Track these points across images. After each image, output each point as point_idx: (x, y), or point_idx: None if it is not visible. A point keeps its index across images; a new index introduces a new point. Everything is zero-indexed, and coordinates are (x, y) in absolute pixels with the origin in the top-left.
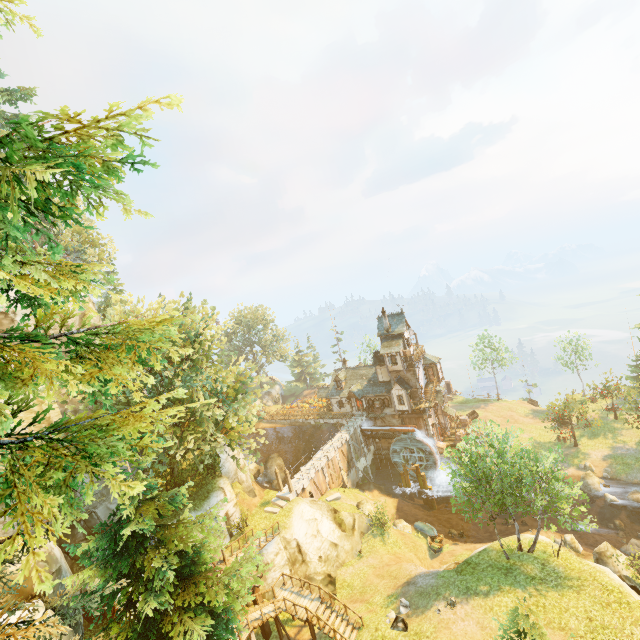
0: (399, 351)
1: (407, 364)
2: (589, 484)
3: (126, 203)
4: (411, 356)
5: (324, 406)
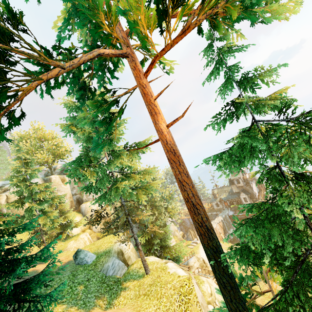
0: (240, 177)
1: (245, 182)
2: None
3: (149, 148)
4: (246, 178)
5: (210, 207)
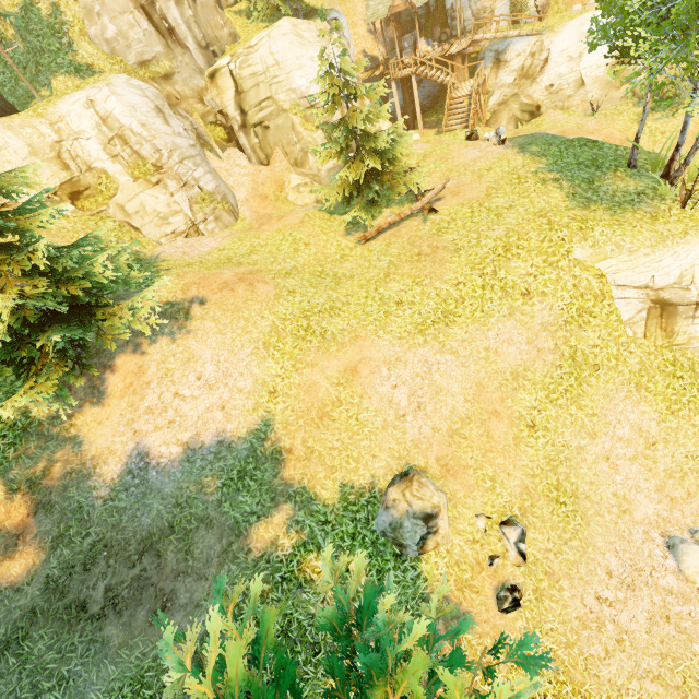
0: None
1: None
2: None
3: None
4: None
5: None
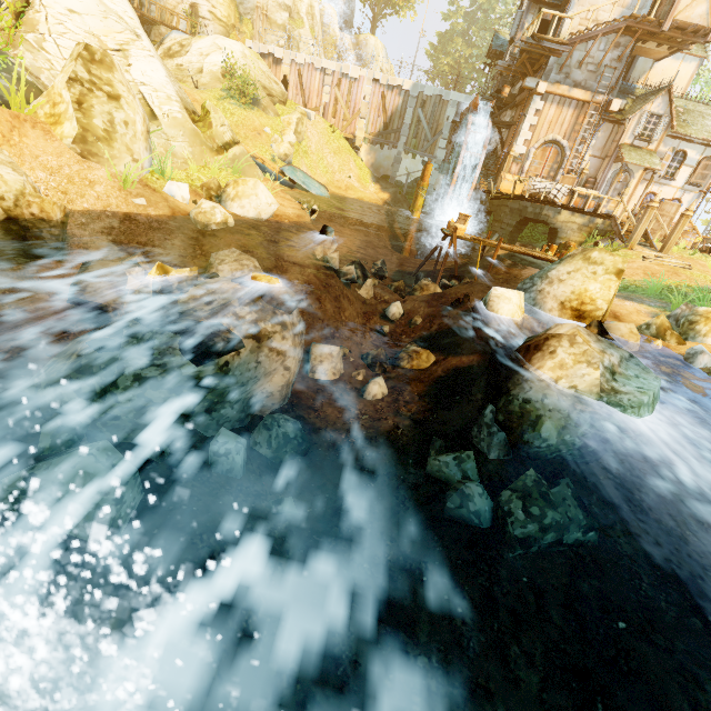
0: None
1: None
2: (546, 275)
3: None
4: None
5: None
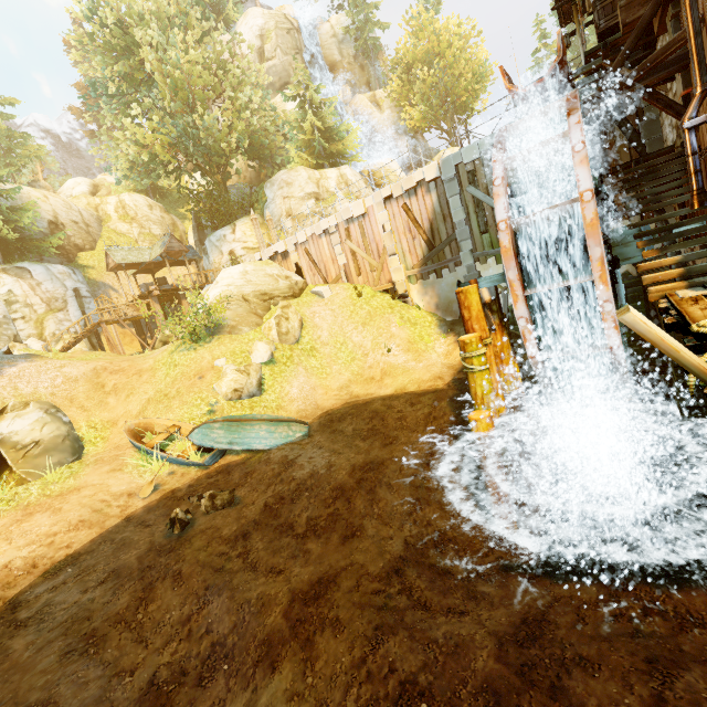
0: None
1: None
2: None
3: None
4: None
5: None
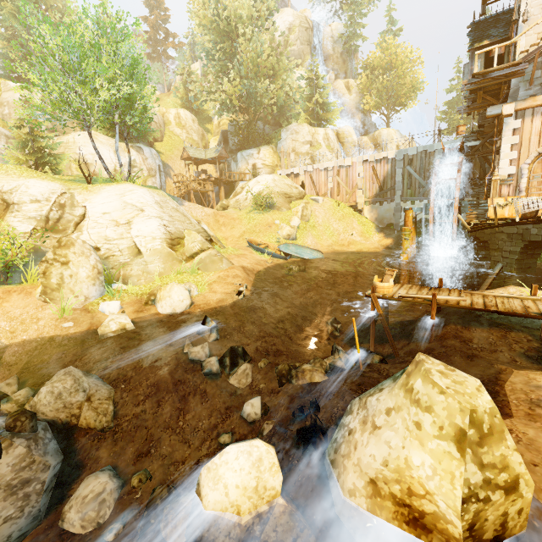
0: None
1: None
2: (368, 402)
3: None
4: None
5: None
